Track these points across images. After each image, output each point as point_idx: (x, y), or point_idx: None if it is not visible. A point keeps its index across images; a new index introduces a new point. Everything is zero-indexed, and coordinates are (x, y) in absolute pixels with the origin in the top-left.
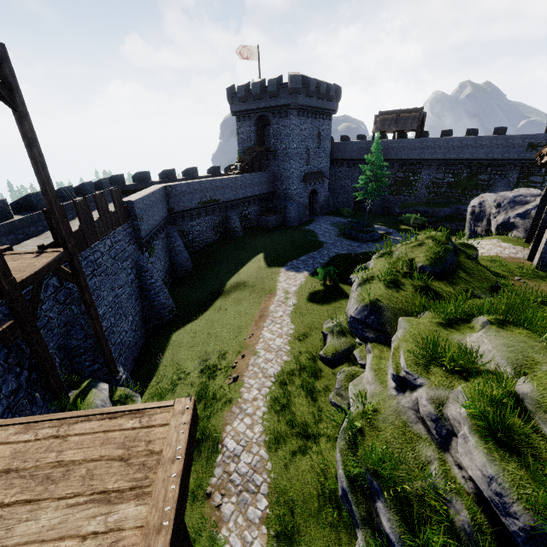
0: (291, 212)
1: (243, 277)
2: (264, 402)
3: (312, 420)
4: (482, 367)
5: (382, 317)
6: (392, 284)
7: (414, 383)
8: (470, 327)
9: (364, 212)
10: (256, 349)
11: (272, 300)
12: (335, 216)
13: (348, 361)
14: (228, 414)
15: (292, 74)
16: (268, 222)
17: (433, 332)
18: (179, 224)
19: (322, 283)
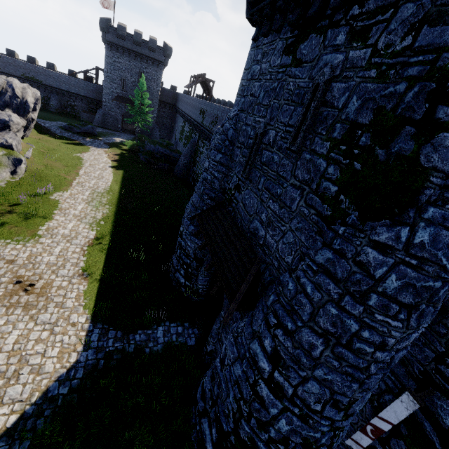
0: (96, 115)
1: None
2: None
3: None
4: None
5: None
6: None
7: None
8: None
9: None
10: None
11: None
12: (135, 137)
13: None
14: None
15: (101, 17)
16: (81, 115)
17: None
18: None
19: None
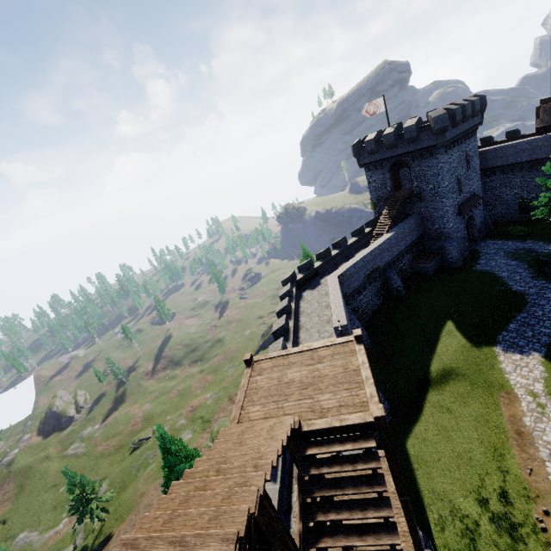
0: (451, 252)
1: (447, 361)
2: None
3: None
4: None
5: None
6: None
7: None
8: None
9: (541, 223)
10: None
11: (518, 406)
12: (504, 240)
13: None
14: None
15: (436, 116)
16: (428, 270)
17: None
18: (350, 303)
19: None
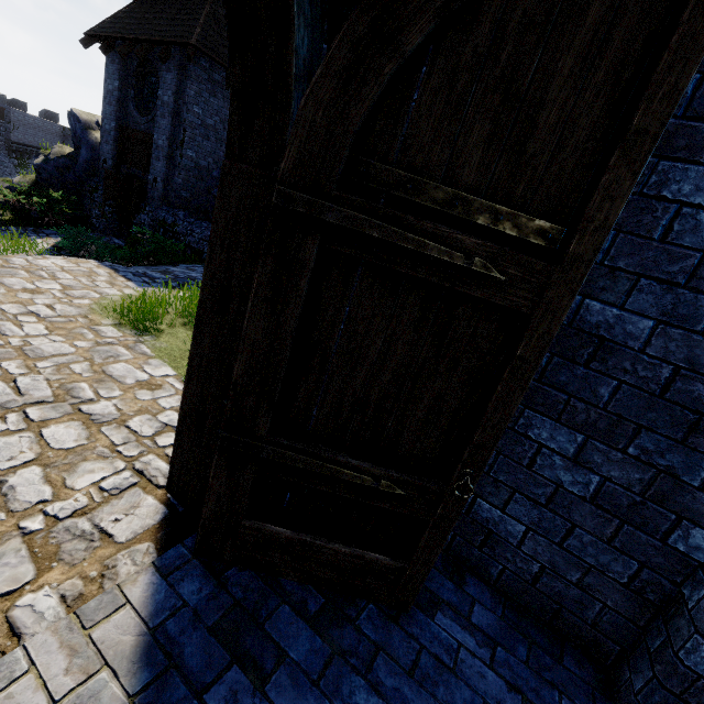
0: None
1: None
2: None
3: None
4: None
5: None
6: None
7: None
8: None
9: None
10: None
11: None
12: None
13: None
14: None
15: None
16: None
17: None
18: None
19: None
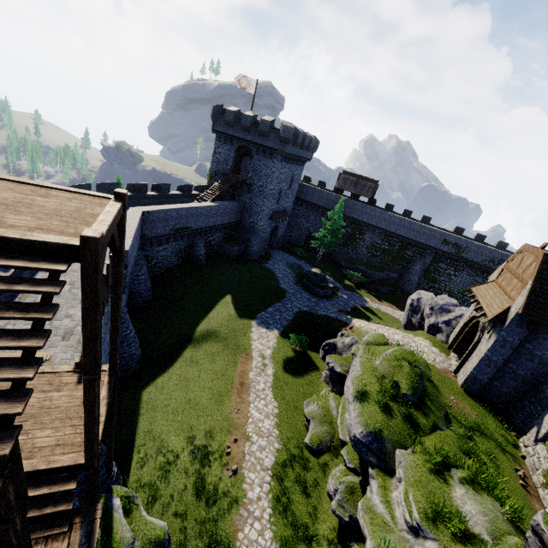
0: (253, 246)
1: (214, 324)
2: (268, 502)
3: (310, 520)
4: (470, 531)
5: (384, 447)
6: (385, 408)
7: (426, 535)
8: (450, 477)
9: (313, 254)
10: (248, 431)
11: (250, 364)
12: (289, 254)
13: (329, 450)
14: (237, 517)
15: (287, 125)
16: (231, 252)
17: (430, 480)
18: (145, 249)
19: (294, 349)
